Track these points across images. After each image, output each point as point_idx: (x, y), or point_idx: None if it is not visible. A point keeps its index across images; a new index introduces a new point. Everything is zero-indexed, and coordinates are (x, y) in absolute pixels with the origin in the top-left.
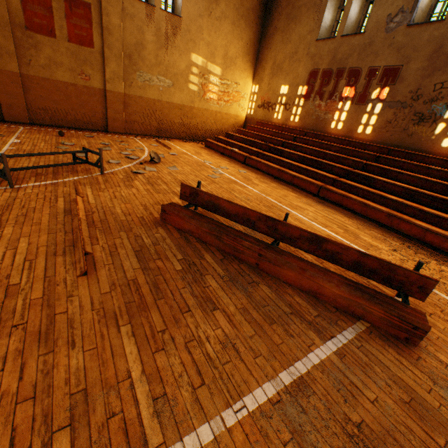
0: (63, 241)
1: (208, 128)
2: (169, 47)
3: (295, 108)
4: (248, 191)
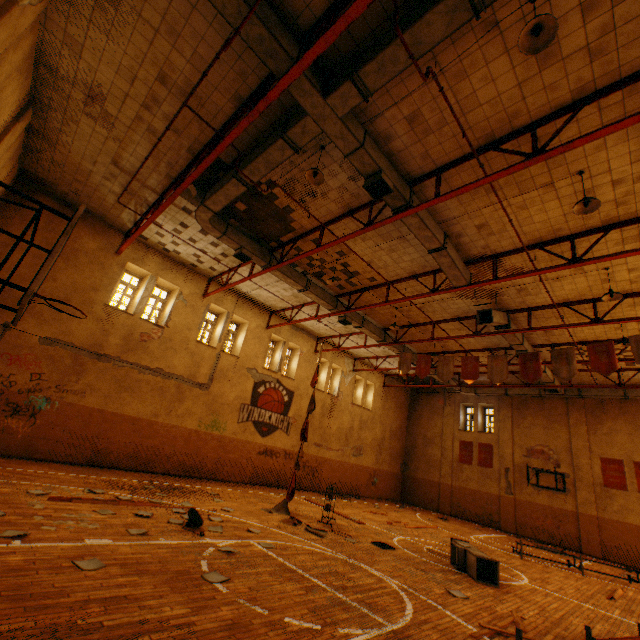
0: (602, 592)
1: None
2: None
3: None
4: None
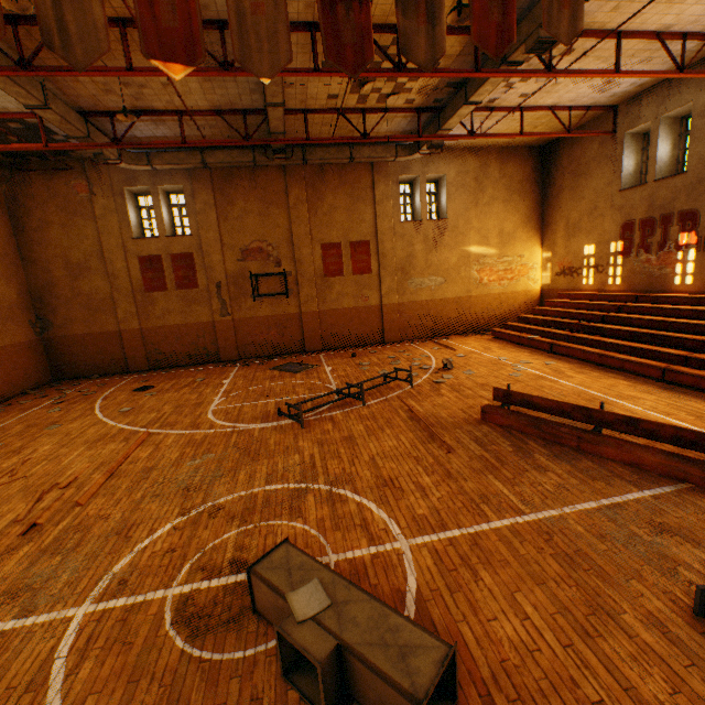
0: (423, 436)
1: (491, 314)
2: (438, 248)
3: (612, 269)
4: (561, 386)
